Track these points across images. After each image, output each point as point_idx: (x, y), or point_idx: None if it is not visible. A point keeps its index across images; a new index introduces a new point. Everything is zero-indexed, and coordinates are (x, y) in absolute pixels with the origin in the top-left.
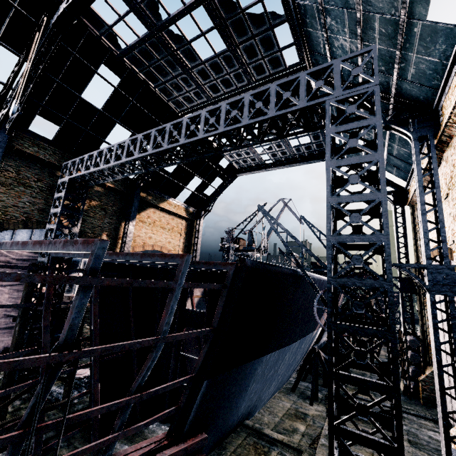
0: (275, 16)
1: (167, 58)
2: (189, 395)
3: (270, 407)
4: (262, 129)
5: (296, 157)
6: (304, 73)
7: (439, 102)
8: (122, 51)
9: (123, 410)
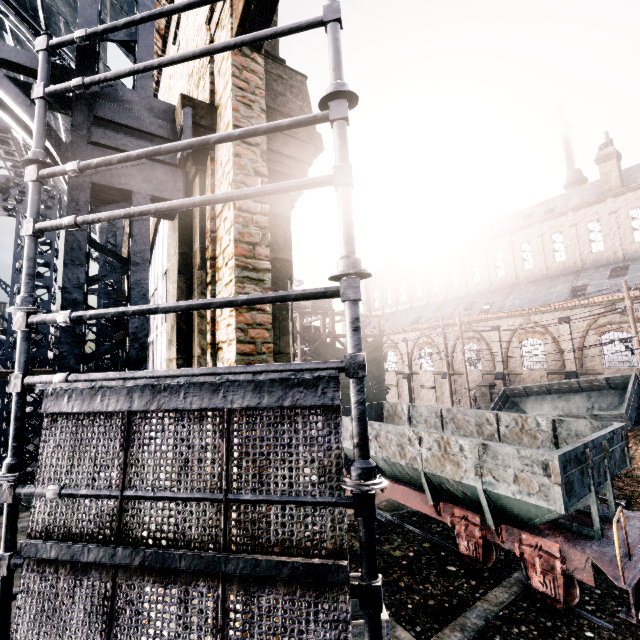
0: None
1: None
2: None
3: None
4: None
5: None
6: (0, 175)
7: None
8: None
9: None
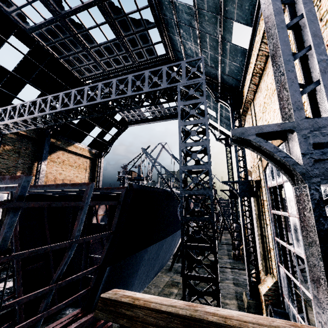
0: (148, 22)
1: (70, 38)
2: (96, 279)
3: (155, 283)
4: (141, 99)
5: (167, 114)
6: (165, 66)
7: (242, 88)
8: (30, 28)
9: (47, 295)
